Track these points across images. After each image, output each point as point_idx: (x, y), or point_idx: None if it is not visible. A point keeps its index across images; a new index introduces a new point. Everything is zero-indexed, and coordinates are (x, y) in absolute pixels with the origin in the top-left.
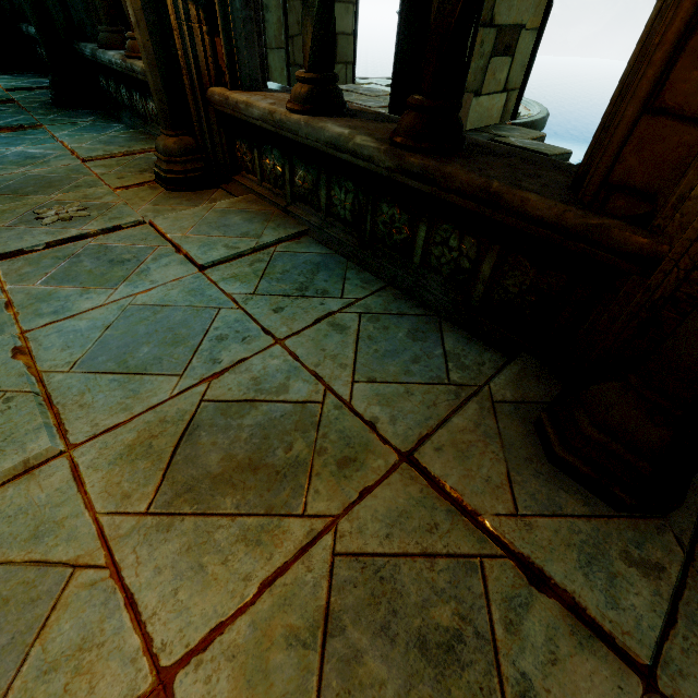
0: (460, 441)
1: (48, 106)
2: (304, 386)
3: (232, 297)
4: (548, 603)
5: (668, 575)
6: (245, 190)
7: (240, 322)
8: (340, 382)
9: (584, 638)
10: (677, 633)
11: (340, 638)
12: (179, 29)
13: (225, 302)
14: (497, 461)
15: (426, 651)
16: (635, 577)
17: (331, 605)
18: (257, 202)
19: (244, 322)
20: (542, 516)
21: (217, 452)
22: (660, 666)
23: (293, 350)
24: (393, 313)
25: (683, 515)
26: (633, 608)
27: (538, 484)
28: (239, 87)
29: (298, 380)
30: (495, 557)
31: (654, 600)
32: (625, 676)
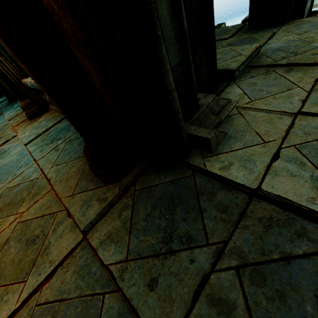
0: (69, 176)
1: (8, 104)
2: (36, 174)
3: (30, 151)
4: (69, 220)
5: (107, 201)
6: (52, 109)
7: (28, 159)
8: (47, 169)
9: (73, 228)
10: (104, 219)
11: (7, 245)
12: (1, 66)
13: (27, 154)
14: (77, 179)
15: (27, 242)
16: (96, 204)
17: (10, 237)
18: (53, 112)
19: (29, 159)
20: (79, 193)
21: (2, 203)
22: (91, 230)
23: (39, 163)
24: (77, 138)
25: (127, 178)
26: (89, 214)
27: (85, 183)
28: (28, 76)
29: (35, 173)
30: (62, 211)
31: (97, 210)
32: (79, 236)
